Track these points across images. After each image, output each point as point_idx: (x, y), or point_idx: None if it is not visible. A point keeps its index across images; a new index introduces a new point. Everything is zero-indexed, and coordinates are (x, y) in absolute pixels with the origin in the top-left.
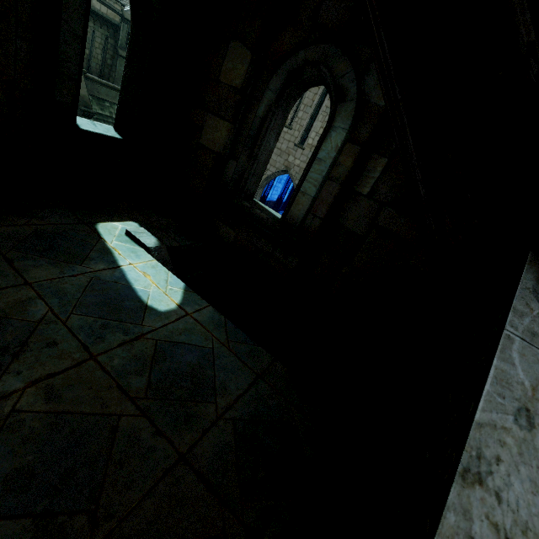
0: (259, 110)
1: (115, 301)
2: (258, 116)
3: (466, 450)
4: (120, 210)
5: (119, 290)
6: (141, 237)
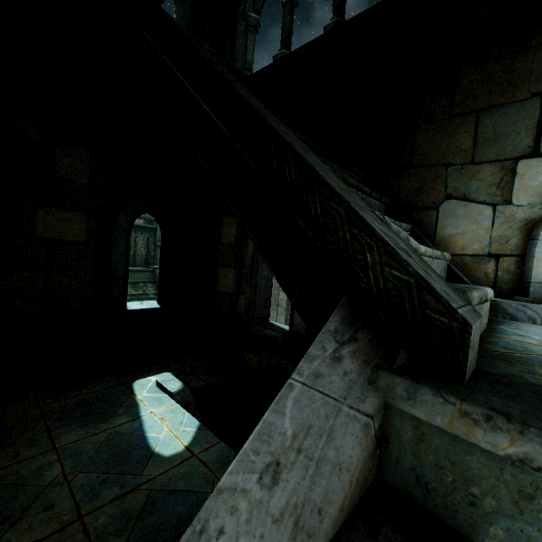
0: (249, 252)
1: (124, 452)
2: (250, 256)
3: (192, 525)
4: (159, 365)
5: (131, 440)
6: (168, 384)
